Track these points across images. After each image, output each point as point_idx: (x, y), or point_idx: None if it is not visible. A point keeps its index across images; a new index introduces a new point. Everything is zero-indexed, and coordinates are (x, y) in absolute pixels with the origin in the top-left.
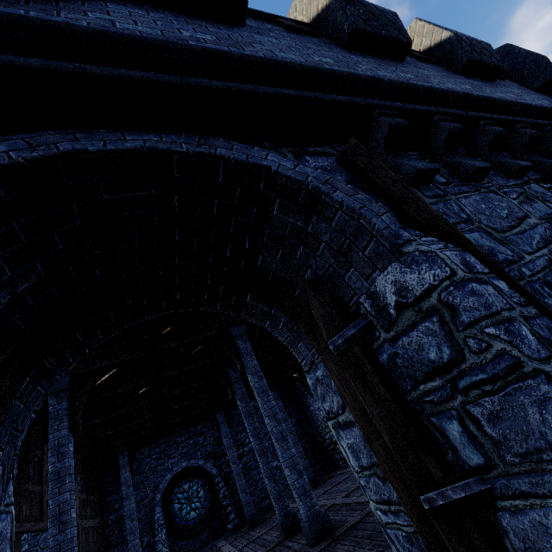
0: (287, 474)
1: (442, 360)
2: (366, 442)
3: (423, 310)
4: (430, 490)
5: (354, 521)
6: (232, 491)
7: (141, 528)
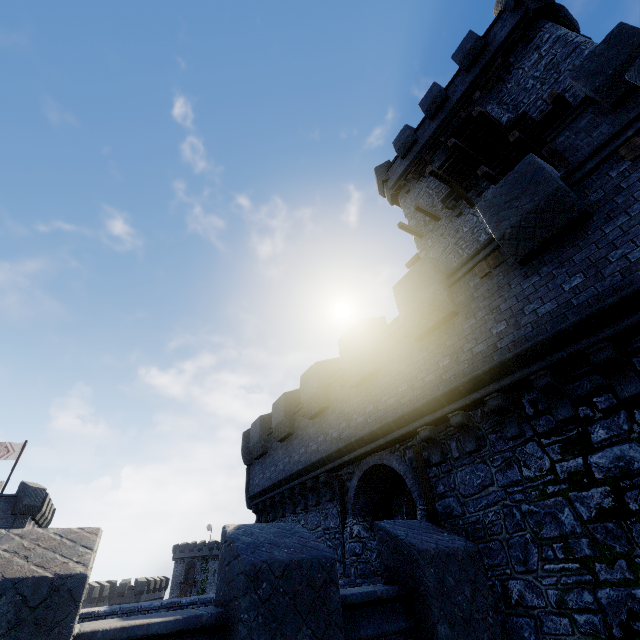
0: None
1: None
2: None
3: None
4: None
5: None
6: None
7: None
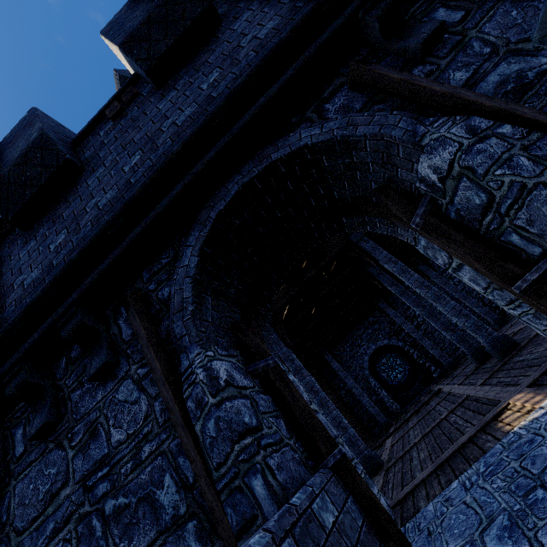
0: (455, 321)
1: (484, 202)
2: (476, 271)
3: (455, 177)
4: (517, 281)
5: (536, 332)
6: (423, 352)
7: (366, 393)
